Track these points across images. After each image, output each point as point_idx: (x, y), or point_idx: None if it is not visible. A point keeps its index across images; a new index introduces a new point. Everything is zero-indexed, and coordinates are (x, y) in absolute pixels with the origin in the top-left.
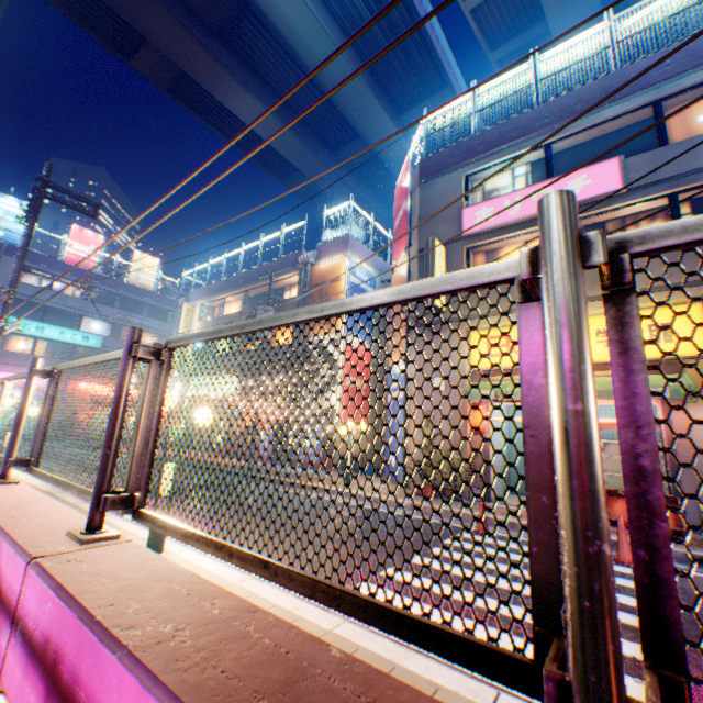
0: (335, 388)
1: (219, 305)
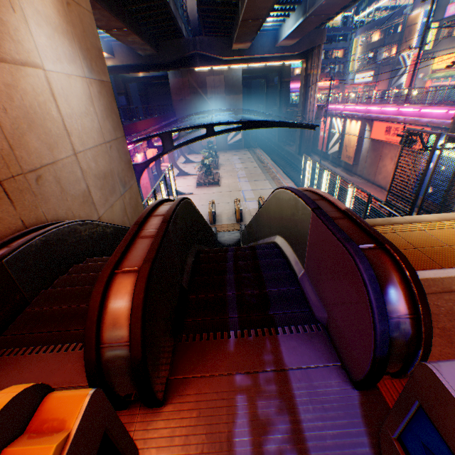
0: (403, 76)
1: (368, 36)
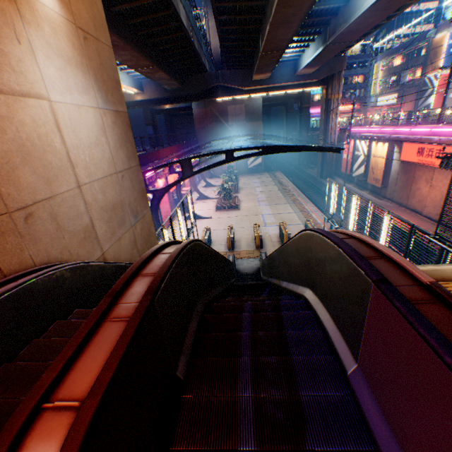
0: (431, 96)
1: (389, 61)
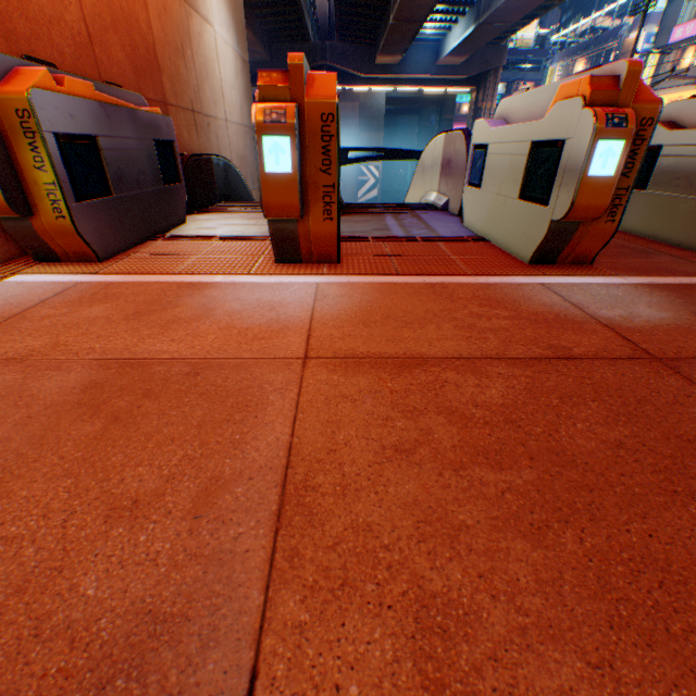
0: None
1: (570, 65)
